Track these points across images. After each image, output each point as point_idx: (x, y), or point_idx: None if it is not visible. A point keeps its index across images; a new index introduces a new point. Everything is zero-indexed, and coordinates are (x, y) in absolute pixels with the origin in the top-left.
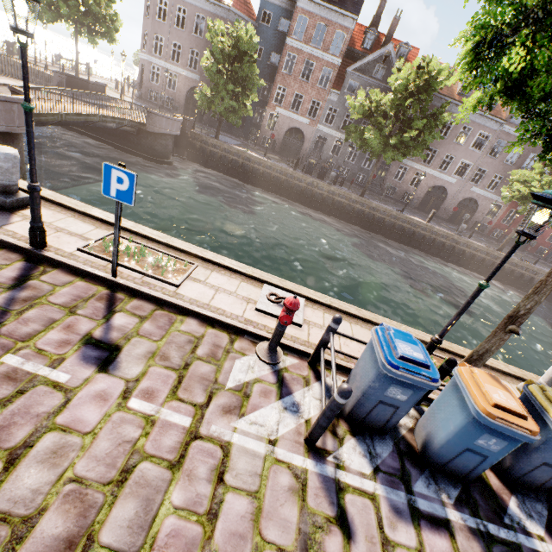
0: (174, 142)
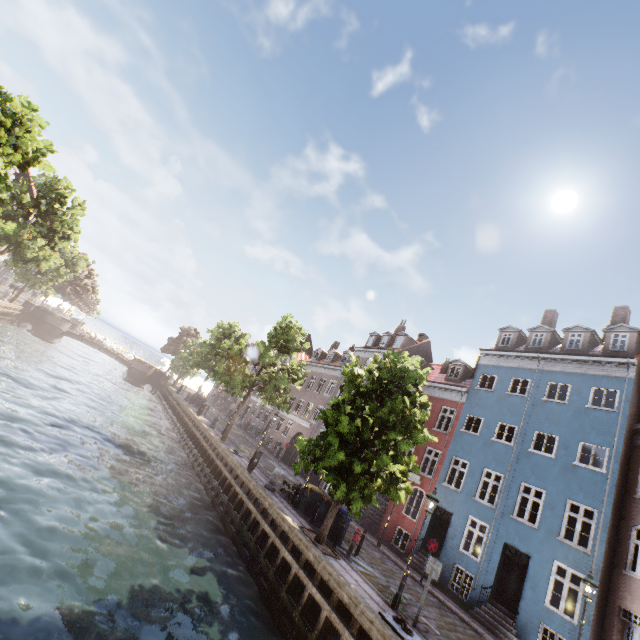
0: (154, 385)
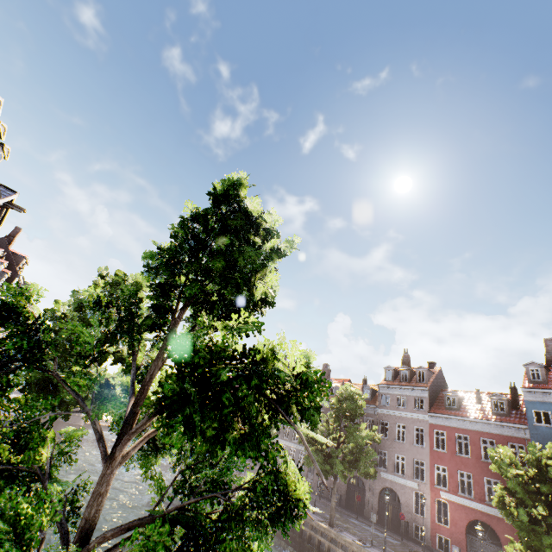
0: None
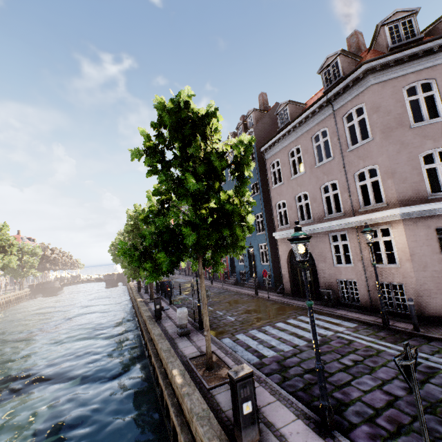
0: (123, 281)
